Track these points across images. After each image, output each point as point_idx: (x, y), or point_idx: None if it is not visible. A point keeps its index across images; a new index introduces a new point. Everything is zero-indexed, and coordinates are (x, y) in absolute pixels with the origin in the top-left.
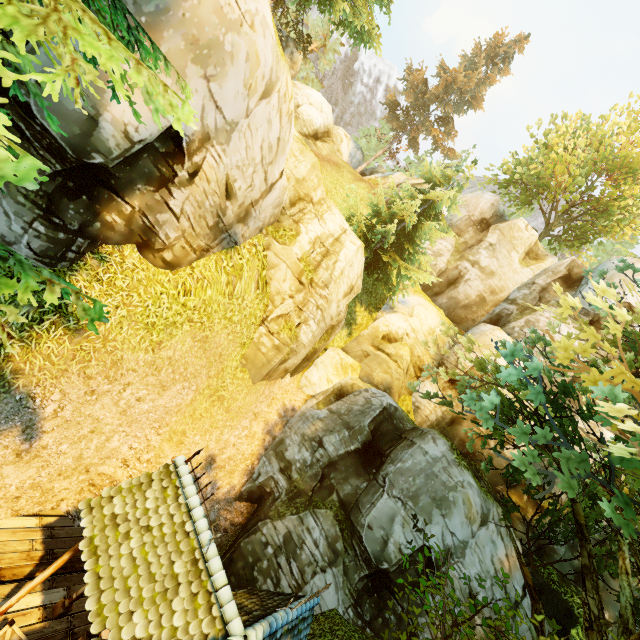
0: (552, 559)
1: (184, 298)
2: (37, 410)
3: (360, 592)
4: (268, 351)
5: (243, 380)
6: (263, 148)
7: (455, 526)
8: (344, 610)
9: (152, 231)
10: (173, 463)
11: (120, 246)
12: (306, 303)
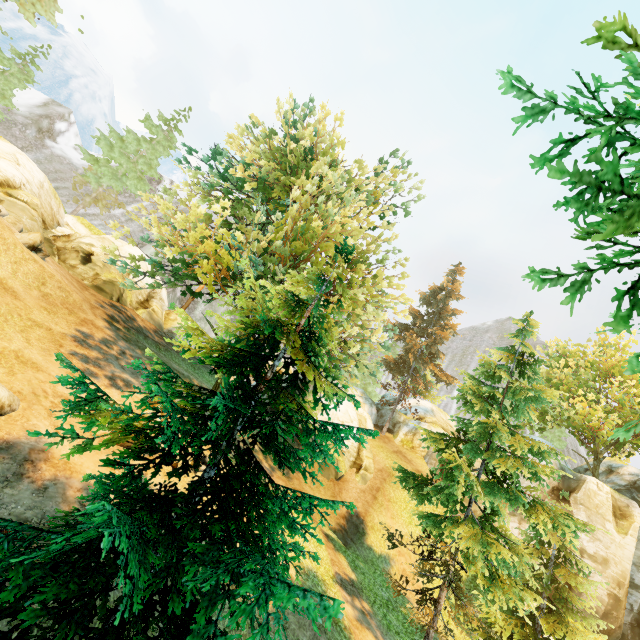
0: None
1: None
2: None
3: None
4: None
5: None
6: None
7: None
8: None
9: None
10: None
11: None
12: None
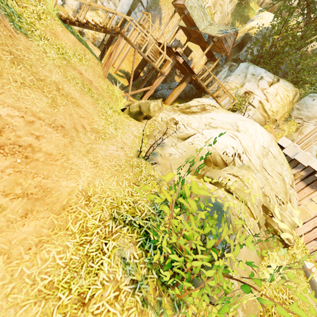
0: None
1: None
2: (161, 14)
3: None
4: None
5: None
6: None
7: None
8: None
9: None
10: None
11: None
12: (215, 3)
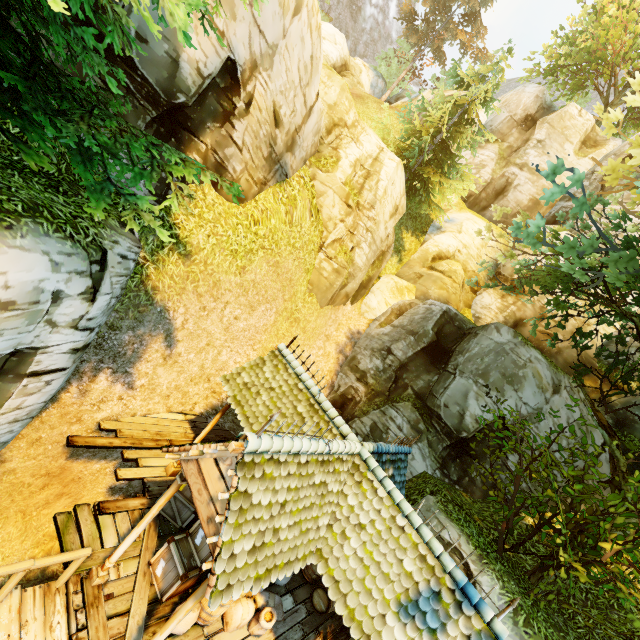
0: (633, 429)
1: (255, 228)
2: (171, 321)
3: (445, 459)
4: (329, 275)
5: (312, 304)
6: (300, 69)
7: (527, 397)
8: (433, 471)
9: (222, 167)
10: (277, 349)
11: (200, 185)
12: (356, 227)
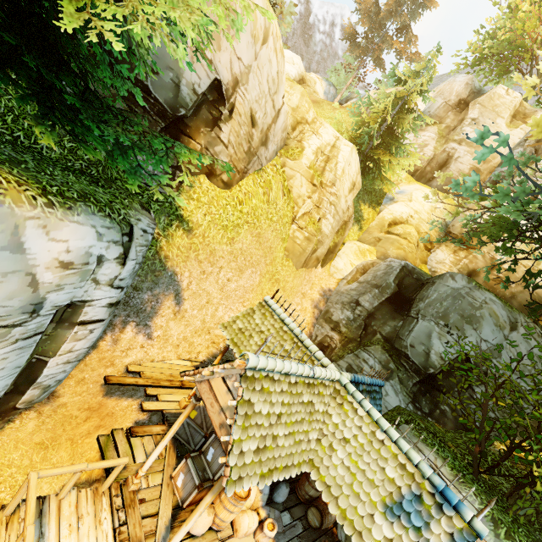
0: None
1: (240, 207)
2: (179, 283)
3: (415, 394)
4: (302, 242)
5: (289, 267)
6: (269, 82)
7: (486, 335)
8: (405, 405)
9: (213, 161)
10: (264, 301)
11: (197, 177)
12: (321, 201)
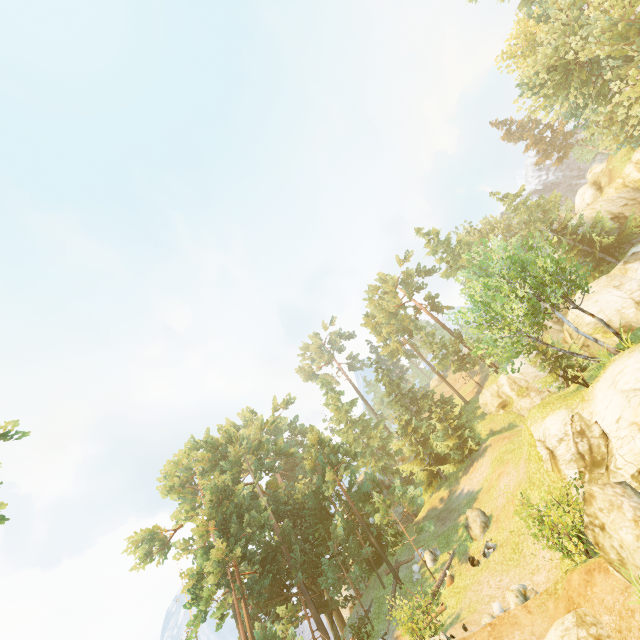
0: None
1: None
2: None
3: None
4: None
5: None
6: (607, 204)
7: None
8: None
9: None
10: None
11: None
12: None
